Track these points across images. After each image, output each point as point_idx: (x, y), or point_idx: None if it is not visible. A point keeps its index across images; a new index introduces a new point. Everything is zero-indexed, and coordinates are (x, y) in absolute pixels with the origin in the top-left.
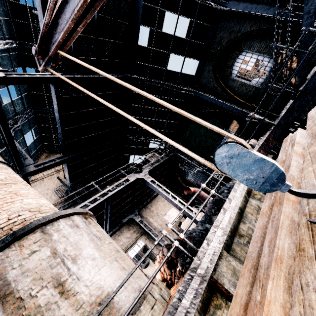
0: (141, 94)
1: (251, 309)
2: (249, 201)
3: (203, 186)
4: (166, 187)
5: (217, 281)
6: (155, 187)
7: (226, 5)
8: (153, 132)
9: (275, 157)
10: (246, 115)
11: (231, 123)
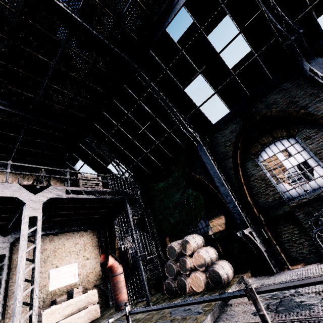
0: None
1: None
2: None
3: None
4: (97, 228)
5: None
6: (23, 235)
7: (310, 60)
8: None
9: None
10: (242, 225)
11: (217, 216)
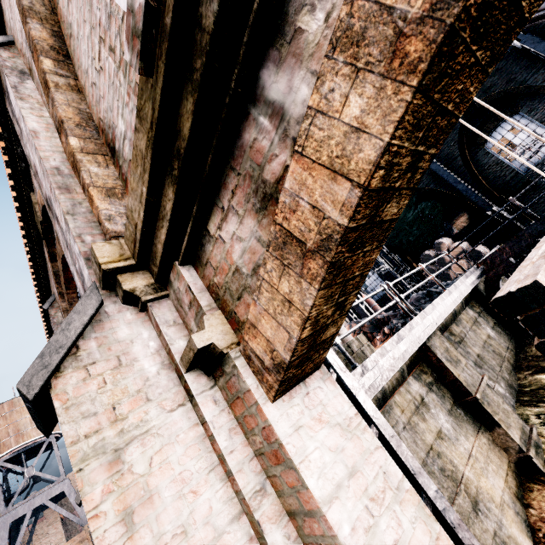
0: (501, 116)
1: (540, 257)
2: (465, 309)
3: (422, 266)
4: None
5: (429, 349)
6: None
7: (520, 38)
8: (499, 146)
9: (523, 260)
10: (487, 209)
11: (458, 215)
